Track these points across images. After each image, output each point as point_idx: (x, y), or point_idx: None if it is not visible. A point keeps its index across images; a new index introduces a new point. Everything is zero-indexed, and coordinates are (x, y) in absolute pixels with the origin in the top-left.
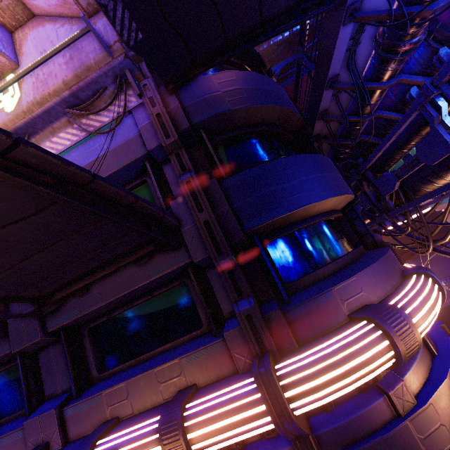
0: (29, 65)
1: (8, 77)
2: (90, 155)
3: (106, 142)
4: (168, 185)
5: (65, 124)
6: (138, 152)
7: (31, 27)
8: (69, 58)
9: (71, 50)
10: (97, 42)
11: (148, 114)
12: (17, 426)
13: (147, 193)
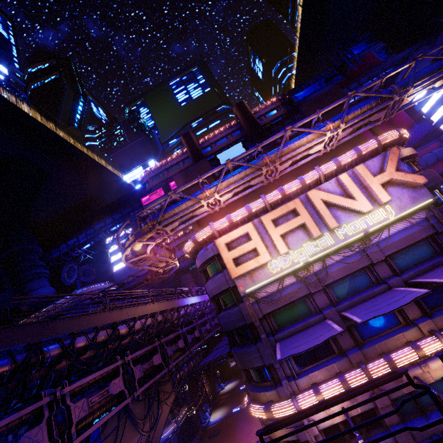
0: (414, 208)
1: (386, 206)
2: (408, 231)
3: (414, 227)
4: (439, 242)
5: (399, 220)
6: (432, 231)
7: (387, 187)
8: (413, 202)
9: (412, 198)
10: (424, 197)
11: (434, 218)
12: (408, 328)
13: (426, 245)
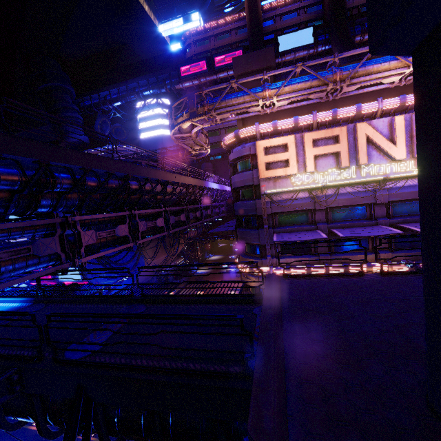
0: None
1: None
2: None
3: None
4: None
5: None
6: None
7: None
8: None
9: None
10: None
11: None
12: (372, 254)
13: None
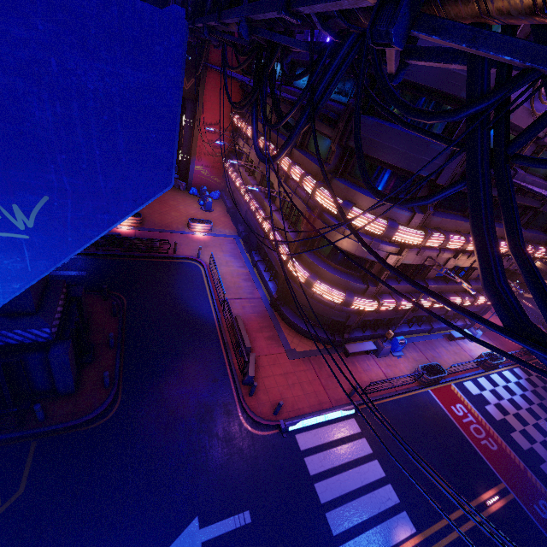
0: None
1: None
2: None
3: None
4: None
5: None
6: None
7: None
8: None
9: None
10: None
11: None
12: None
13: None
